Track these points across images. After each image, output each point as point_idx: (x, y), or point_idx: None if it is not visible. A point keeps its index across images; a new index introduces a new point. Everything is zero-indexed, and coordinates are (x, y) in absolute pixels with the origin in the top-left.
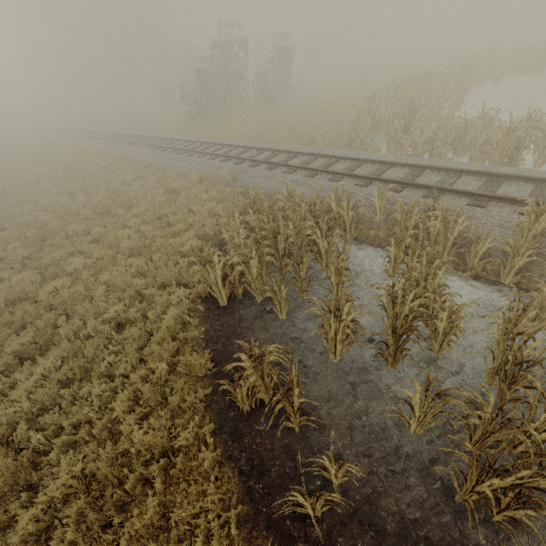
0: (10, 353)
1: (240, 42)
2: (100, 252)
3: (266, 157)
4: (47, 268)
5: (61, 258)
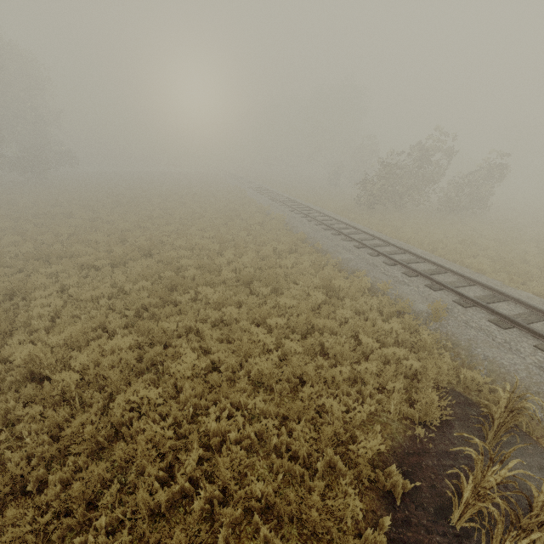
0: (5, 525)
1: (446, 149)
2: (220, 354)
3: (483, 297)
4: (153, 339)
5: (175, 332)
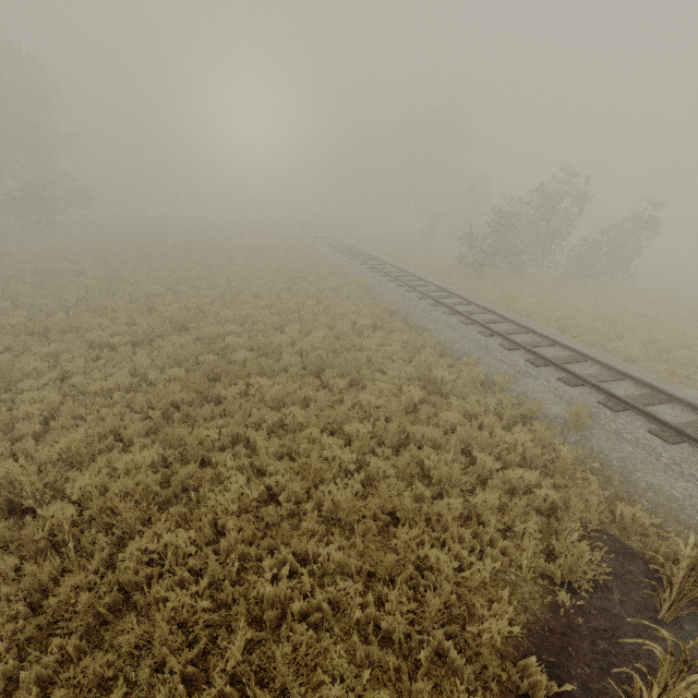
0: None
1: (579, 195)
2: (279, 477)
3: (638, 397)
4: (186, 453)
5: (216, 442)
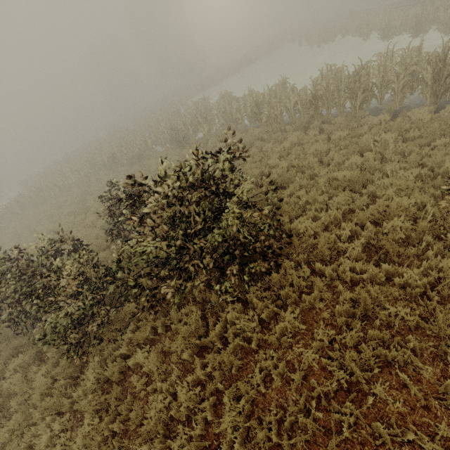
0: None
1: None
2: None
3: None
4: None
5: None
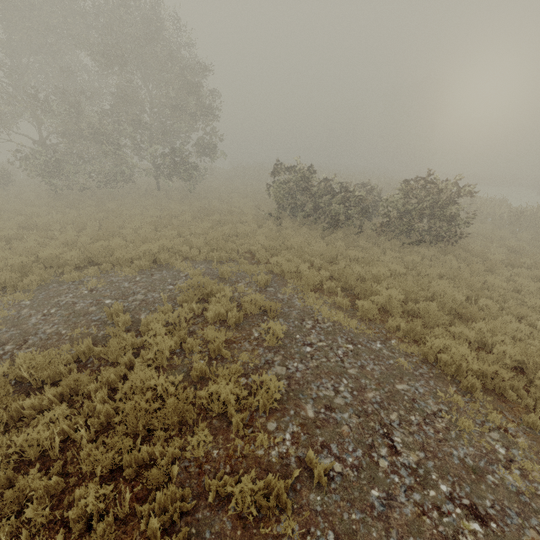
0: None
1: None
2: None
3: None
4: None
5: None
